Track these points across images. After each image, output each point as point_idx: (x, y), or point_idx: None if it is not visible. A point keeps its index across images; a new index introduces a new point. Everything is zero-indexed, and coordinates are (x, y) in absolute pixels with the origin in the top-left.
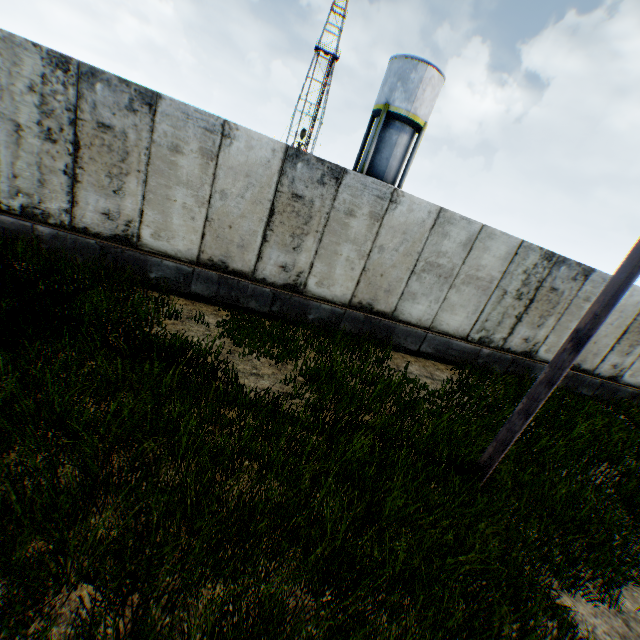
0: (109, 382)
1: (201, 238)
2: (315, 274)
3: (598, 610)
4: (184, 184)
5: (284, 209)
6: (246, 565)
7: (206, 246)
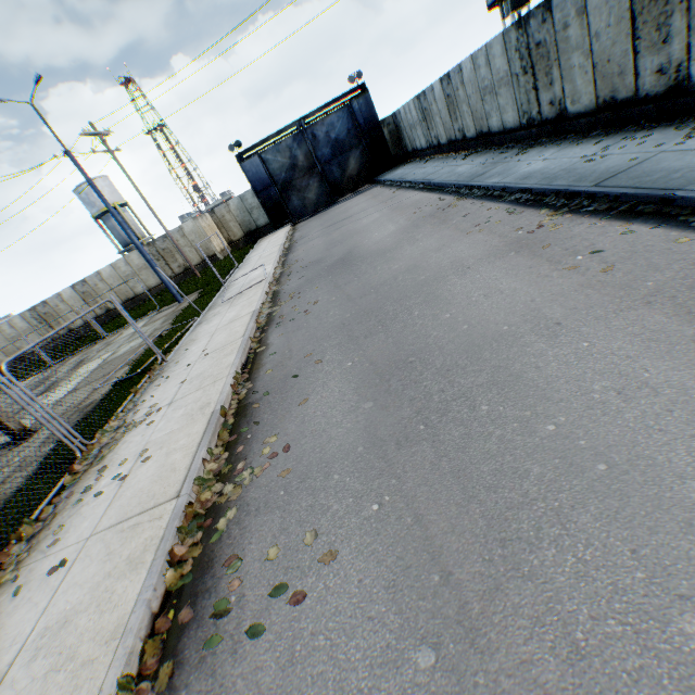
0: None
1: None
2: None
3: None
4: None
5: None
6: None
7: None
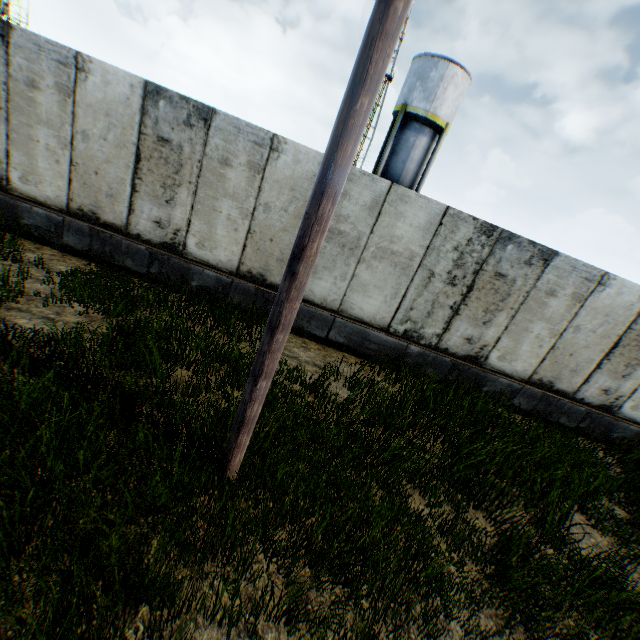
0: None
1: (69, 184)
2: (194, 233)
3: None
4: (46, 124)
5: (151, 155)
6: None
7: (75, 194)
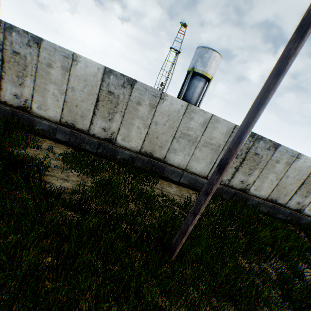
0: None
1: (62, 111)
2: (121, 134)
3: None
4: (54, 83)
5: (104, 99)
6: None
7: (64, 115)
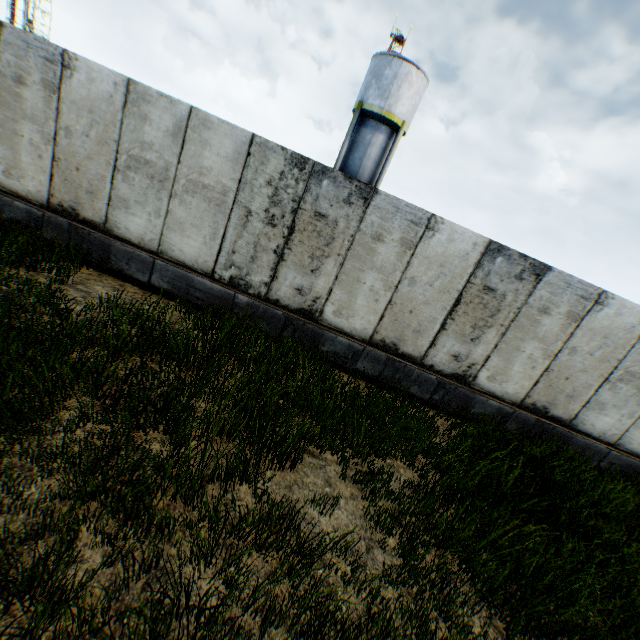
0: None
1: None
2: (1, 160)
3: None
4: None
5: None
6: None
7: None
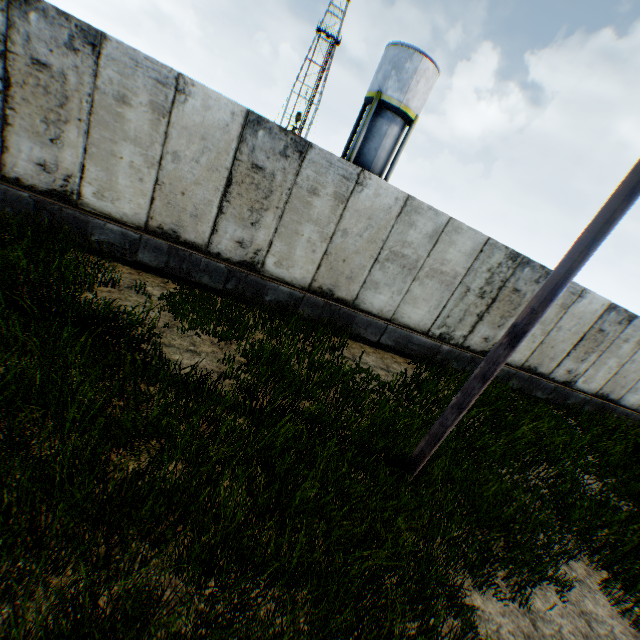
0: (7, 345)
1: (150, 203)
2: (274, 253)
3: (508, 609)
4: (132, 140)
5: (243, 180)
6: (112, 552)
7: (156, 212)
